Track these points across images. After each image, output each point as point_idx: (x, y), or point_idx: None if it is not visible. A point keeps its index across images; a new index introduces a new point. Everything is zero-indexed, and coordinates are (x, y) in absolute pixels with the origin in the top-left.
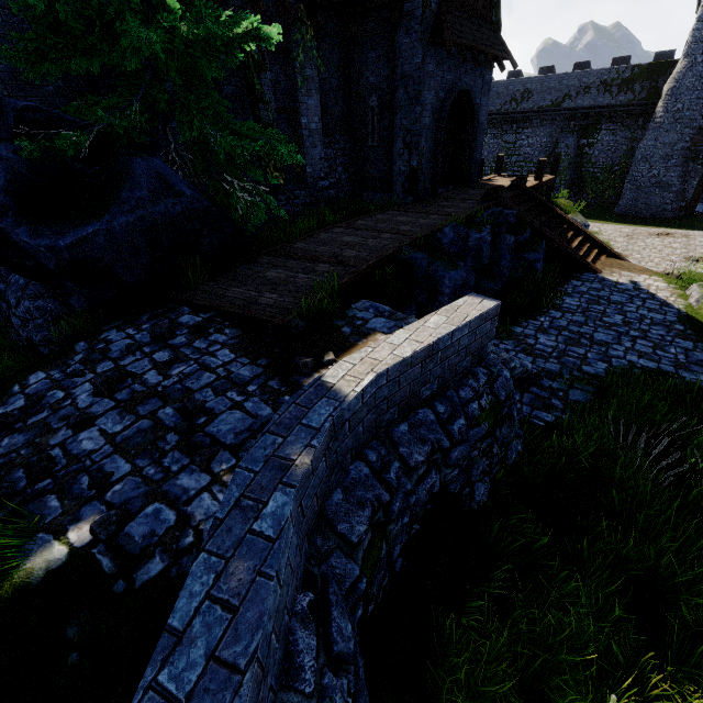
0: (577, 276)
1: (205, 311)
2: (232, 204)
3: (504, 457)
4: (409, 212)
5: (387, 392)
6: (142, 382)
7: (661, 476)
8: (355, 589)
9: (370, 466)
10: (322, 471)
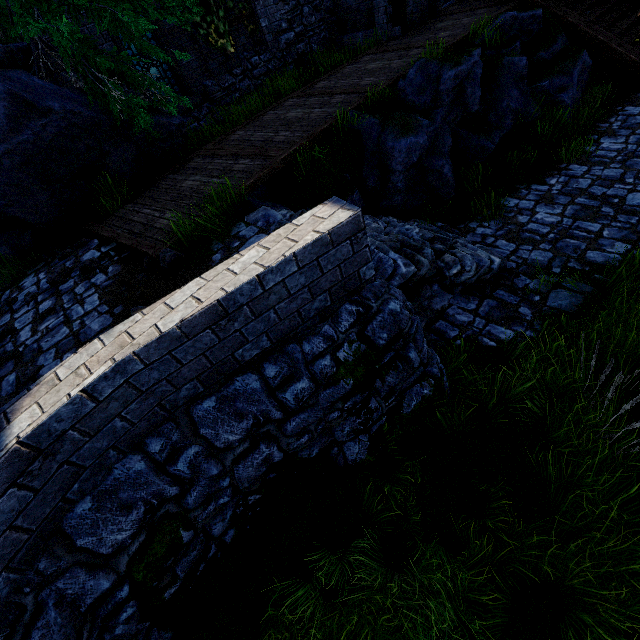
0: (639, 97)
1: (108, 243)
2: (113, 109)
3: (397, 406)
4: (387, 52)
5: (158, 374)
6: (14, 340)
7: (632, 438)
8: (111, 597)
9: (152, 457)
10: (18, 501)
